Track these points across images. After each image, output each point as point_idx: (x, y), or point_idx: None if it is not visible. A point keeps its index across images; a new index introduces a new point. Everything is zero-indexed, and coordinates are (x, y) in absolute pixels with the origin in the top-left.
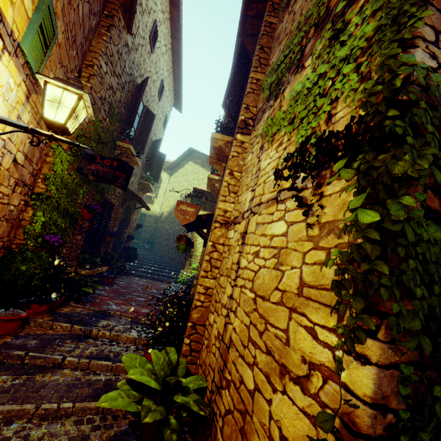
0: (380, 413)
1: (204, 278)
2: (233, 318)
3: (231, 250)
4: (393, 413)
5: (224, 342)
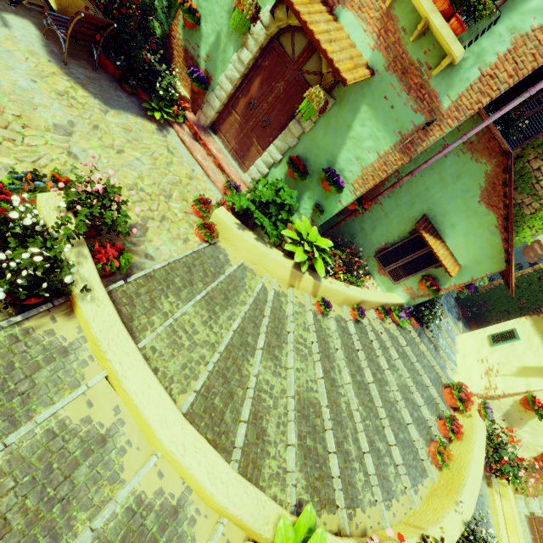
0: None
1: None
2: None
3: None
4: None
5: None
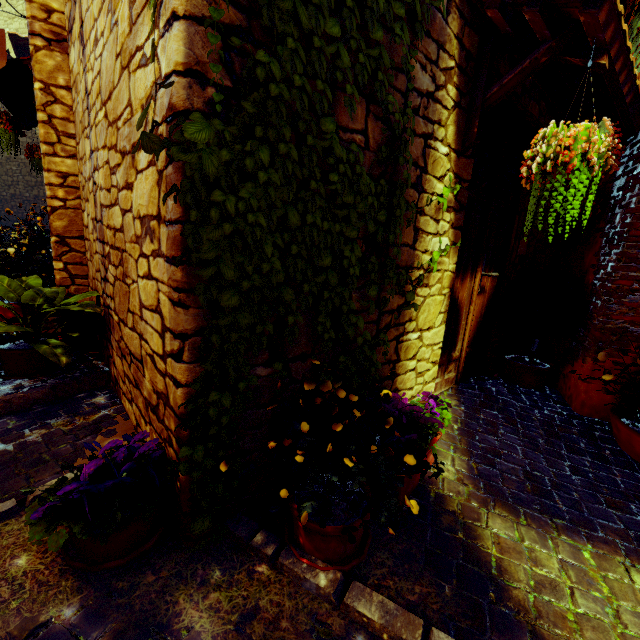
0: (196, 83)
1: (50, 156)
2: (97, 177)
3: (77, 85)
4: (216, 89)
5: (98, 221)
